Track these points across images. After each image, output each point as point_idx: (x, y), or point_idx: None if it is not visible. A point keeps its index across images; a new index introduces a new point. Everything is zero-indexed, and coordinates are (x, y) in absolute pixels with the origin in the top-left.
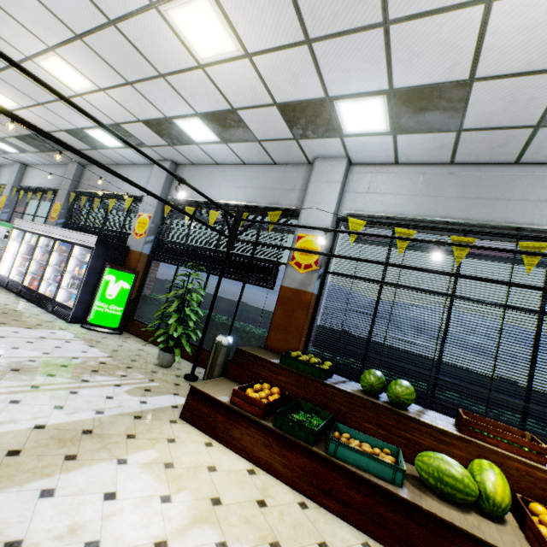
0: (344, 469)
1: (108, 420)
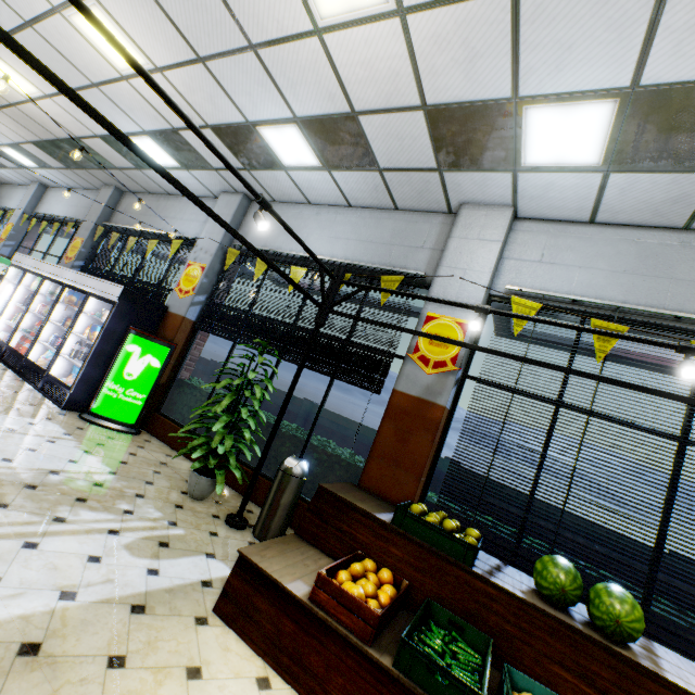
0: None
1: (80, 617)
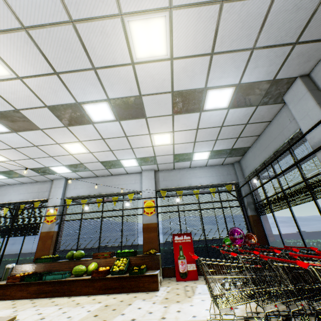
0: (47, 282)
1: None
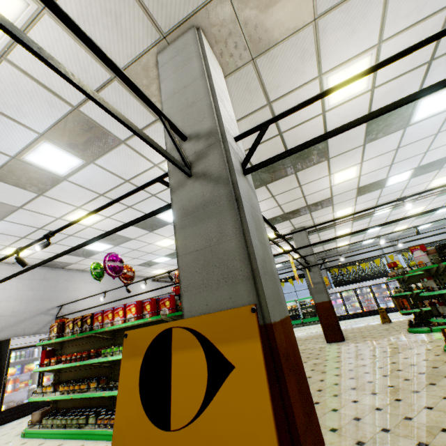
0: None
1: None
